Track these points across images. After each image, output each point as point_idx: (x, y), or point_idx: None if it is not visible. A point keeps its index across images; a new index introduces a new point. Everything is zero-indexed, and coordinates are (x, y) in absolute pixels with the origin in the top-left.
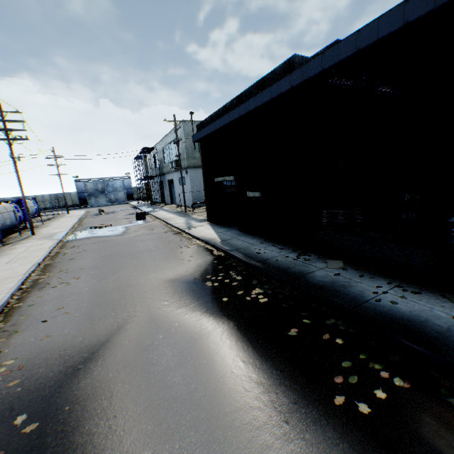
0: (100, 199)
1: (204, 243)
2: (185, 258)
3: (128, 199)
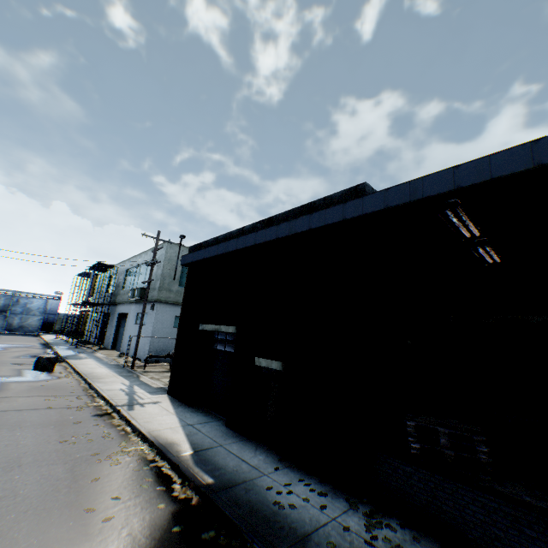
0: None
1: (155, 452)
2: (98, 505)
3: (43, 330)
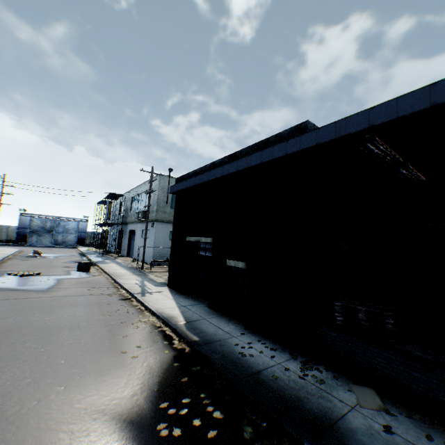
0: (44, 239)
1: (161, 322)
2: (128, 350)
3: (79, 243)
